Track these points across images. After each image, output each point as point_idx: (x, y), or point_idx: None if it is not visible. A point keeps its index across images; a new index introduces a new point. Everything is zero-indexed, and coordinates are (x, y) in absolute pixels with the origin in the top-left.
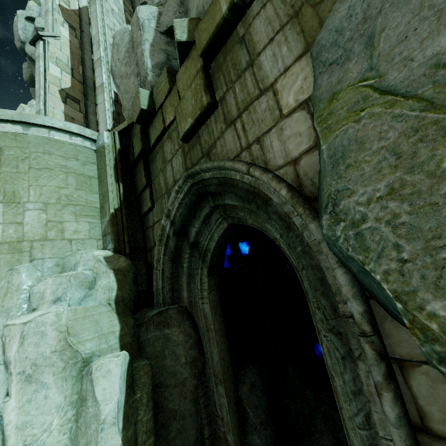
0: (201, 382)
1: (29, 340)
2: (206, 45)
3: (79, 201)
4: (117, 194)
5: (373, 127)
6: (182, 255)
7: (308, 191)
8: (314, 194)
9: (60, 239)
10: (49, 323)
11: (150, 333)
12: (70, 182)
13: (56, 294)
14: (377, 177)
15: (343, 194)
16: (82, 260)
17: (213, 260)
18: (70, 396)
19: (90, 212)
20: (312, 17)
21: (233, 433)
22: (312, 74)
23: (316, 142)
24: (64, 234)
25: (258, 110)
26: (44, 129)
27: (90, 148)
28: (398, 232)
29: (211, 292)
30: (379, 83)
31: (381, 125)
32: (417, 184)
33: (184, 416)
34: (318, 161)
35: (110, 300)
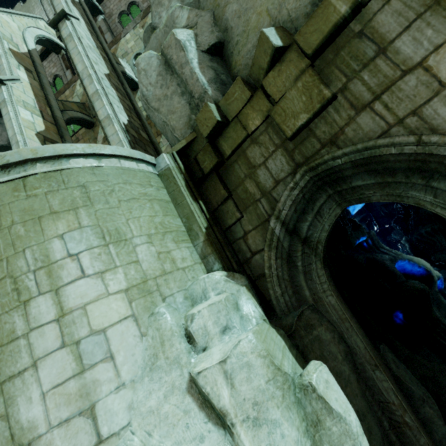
0: (358, 374)
1: (238, 378)
2: (320, 44)
3: (171, 227)
4: (200, 212)
5: None
6: (293, 254)
7: None
8: None
9: (175, 270)
10: (249, 352)
11: (305, 339)
12: (156, 209)
13: (220, 324)
14: None
15: None
16: (209, 286)
17: (323, 251)
18: (300, 425)
19: (183, 237)
20: None
21: (410, 412)
22: None
23: None
24: (176, 264)
25: (405, 88)
26: (114, 159)
27: (154, 172)
28: None
29: (330, 283)
30: None
31: None
32: None
33: (364, 414)
34: None
35: (263, 315)
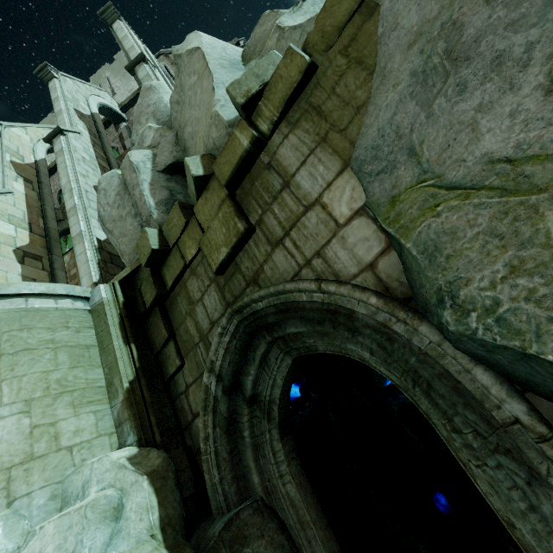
0: None
1: None
2: (231, 176)
3: (76, 384)
4: (129, 359)
5: (458, 218)
6: (239, 419)
7: (399, 293)
8: (408, 294)
9: (54, 451)
10: None
11: None
12: (60, 360)
13: (65, 549)
14: (489, 260)
15: (458, 284)
16: (95, 475)
17: (282, 413)
18: None
19: (93, 397)
20: (342, 140)
21: None
22: (359, 184)
23: (388, 243)
24: (60, 441)
25: (309, 225)
26: (20, 298)
27: (83, 308)
28: (544, 305)
29: (290, 462)
30: (440, 182)
31: (465, 214)
32: (536, 257)
33: None
34: (398, 260)
35: (152, 527)
